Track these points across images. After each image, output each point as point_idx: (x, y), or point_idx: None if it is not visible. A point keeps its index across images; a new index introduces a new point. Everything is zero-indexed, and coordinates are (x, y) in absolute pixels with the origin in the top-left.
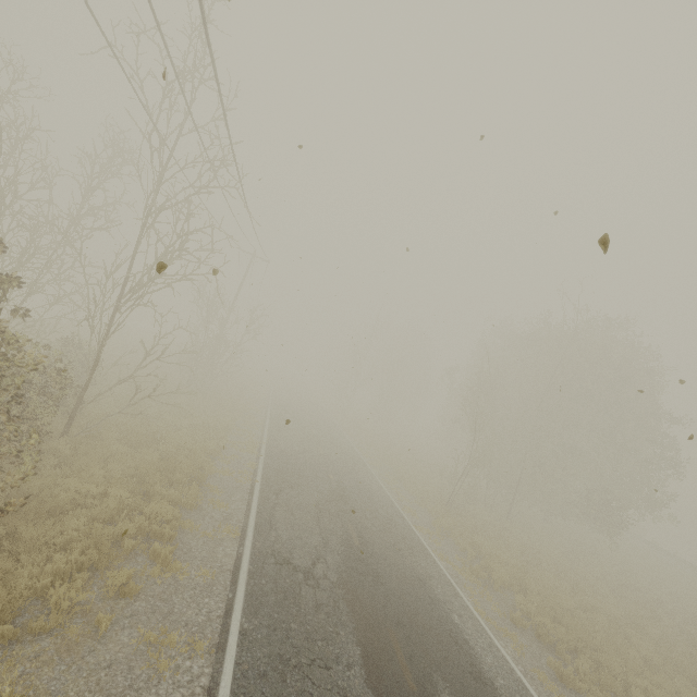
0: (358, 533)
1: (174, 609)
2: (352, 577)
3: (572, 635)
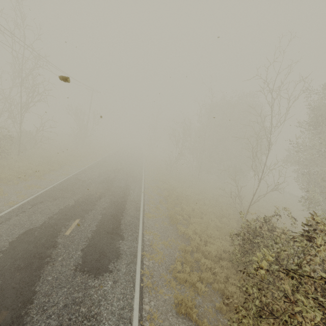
0: (114, 177)
1: (38, 183)
2: (99, 183)
3: (173, 195)
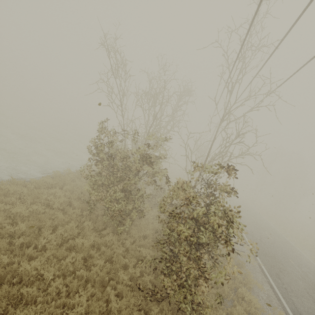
0: None
1: None
2: None
3: None
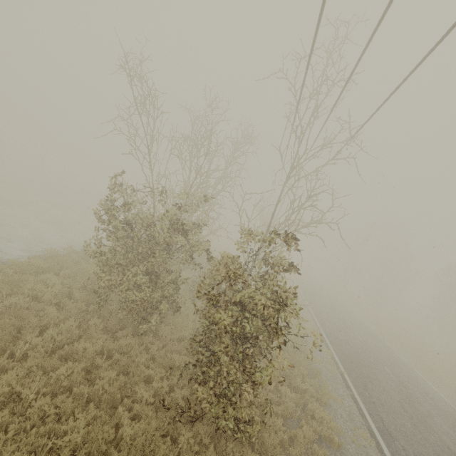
0: None
1: None
2: None
3: None
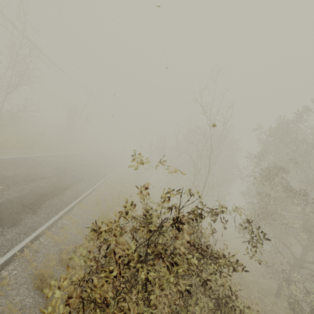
0: (75, 168)
1: None
2: (55, 168)
3: (122, 197)
